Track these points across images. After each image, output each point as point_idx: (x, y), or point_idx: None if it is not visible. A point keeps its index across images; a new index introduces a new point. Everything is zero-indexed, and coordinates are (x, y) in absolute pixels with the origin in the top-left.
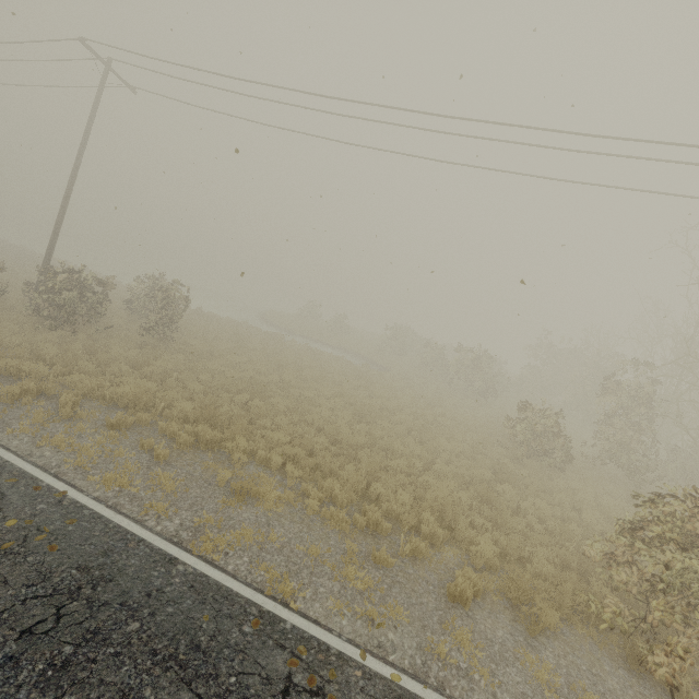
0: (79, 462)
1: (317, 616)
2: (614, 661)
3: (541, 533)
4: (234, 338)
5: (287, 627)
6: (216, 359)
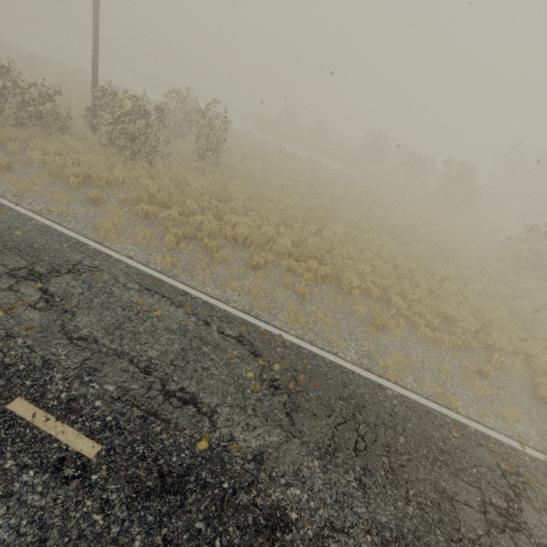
0: (262, 305)
1: (476, 418)
2: None
3: None
4: (255, 154)
5: (473, 430)
6: (266, 185)
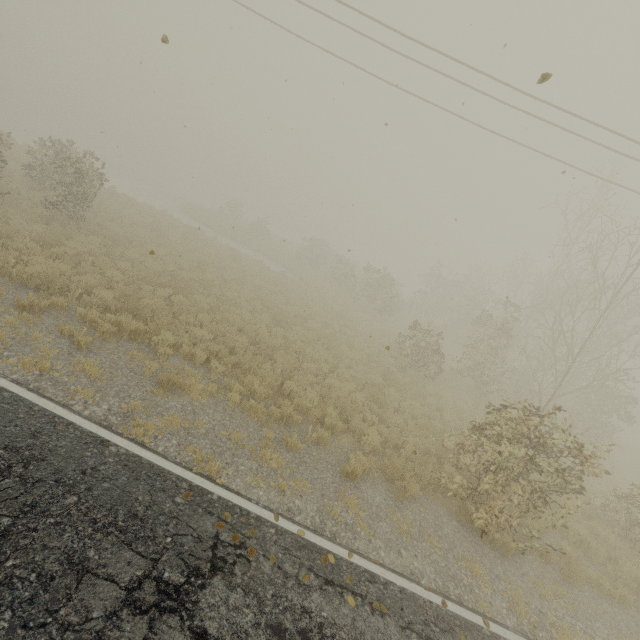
0: None
1: (238, 489)
2: (450, 516)
3: (413, 427)
4: (153, 226)
5: (214, 498)
6: (135, 248)
